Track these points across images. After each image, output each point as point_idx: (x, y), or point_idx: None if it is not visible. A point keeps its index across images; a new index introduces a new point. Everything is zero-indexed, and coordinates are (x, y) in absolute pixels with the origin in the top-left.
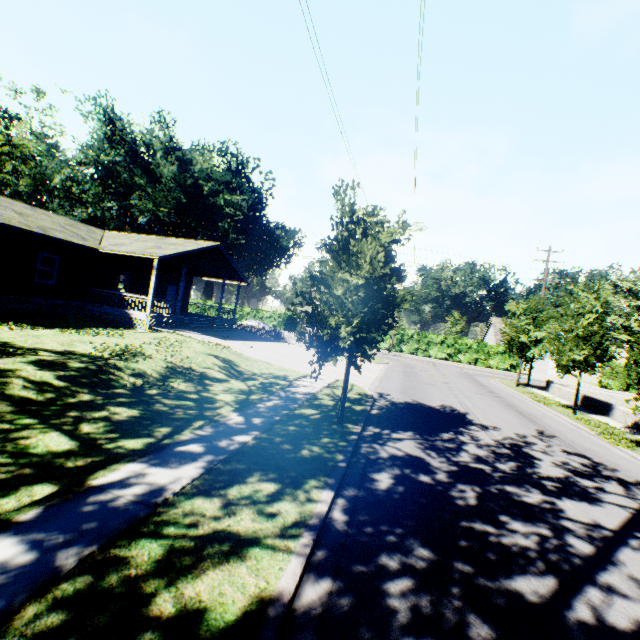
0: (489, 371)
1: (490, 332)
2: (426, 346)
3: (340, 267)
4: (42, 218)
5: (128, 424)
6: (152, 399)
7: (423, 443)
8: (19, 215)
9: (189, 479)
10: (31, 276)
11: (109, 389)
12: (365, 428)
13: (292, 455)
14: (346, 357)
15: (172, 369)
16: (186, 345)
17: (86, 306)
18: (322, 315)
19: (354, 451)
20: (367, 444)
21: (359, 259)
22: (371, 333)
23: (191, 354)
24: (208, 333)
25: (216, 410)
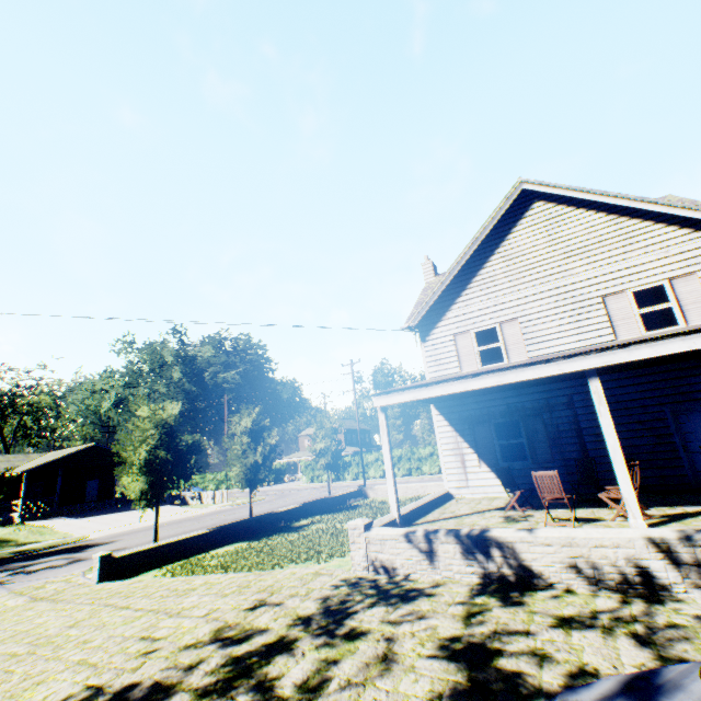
0: (405, 480)
1: None
2: (365, 467)
3: None
4: None
5: None
6: None
7: None
8: None
9: None
10: None
11: None
12: None
13: None
14: None
15: None
16: None
17: None
18: None
19: None
20: None
21: None
22: None
23: None
24: (79, 515)
25: None
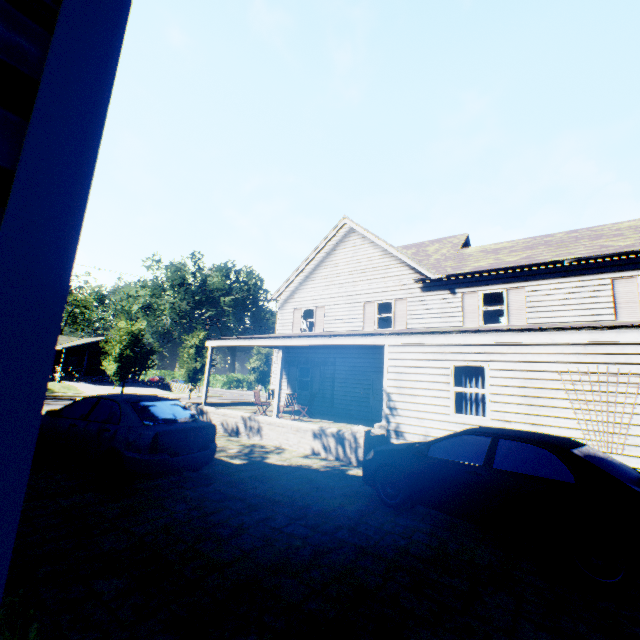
0: None
1: None
2: None
3: None
4: None
5: None
6: None
7: None
8: None
9: None
10: None
11: None
12: None
13: None
14: None
15: None
16: None
17: None
18: None
19: None
20: None
21: None
22: None
23: None
24: (96, 383)
25: None
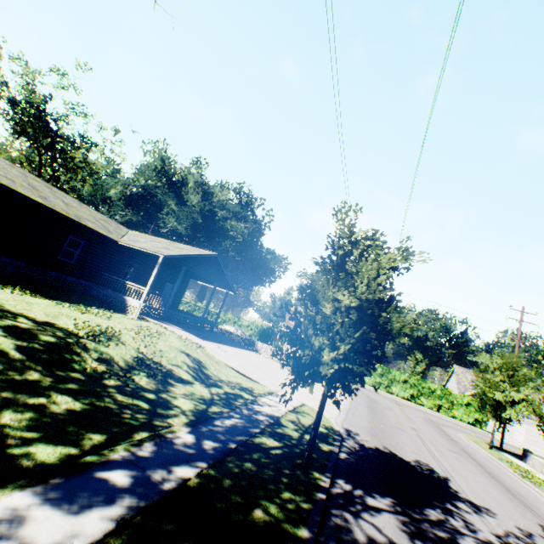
0: (453, 422)
1: (452, 379)
2: (389, 382)
3: (331, 285)
4: (83, 210)
5: (59, 420)
6: (104, 391)
7: (407, 523)
8: (65, 204)
9: (83, 543)
10: (56, 253)
11: (65, 370)
12: (333, 481)
13: (240, 517)
14: (325, 387)
15: (141, 360)
16: (164, 338)
17: (93, 286)
18: (305, 333)
19: (321, 521)
20: (337, 511)
21: (353, 280)
22: (356, 364)
23: (165, 347)
24: (189, 330)
25: (168, 419)
